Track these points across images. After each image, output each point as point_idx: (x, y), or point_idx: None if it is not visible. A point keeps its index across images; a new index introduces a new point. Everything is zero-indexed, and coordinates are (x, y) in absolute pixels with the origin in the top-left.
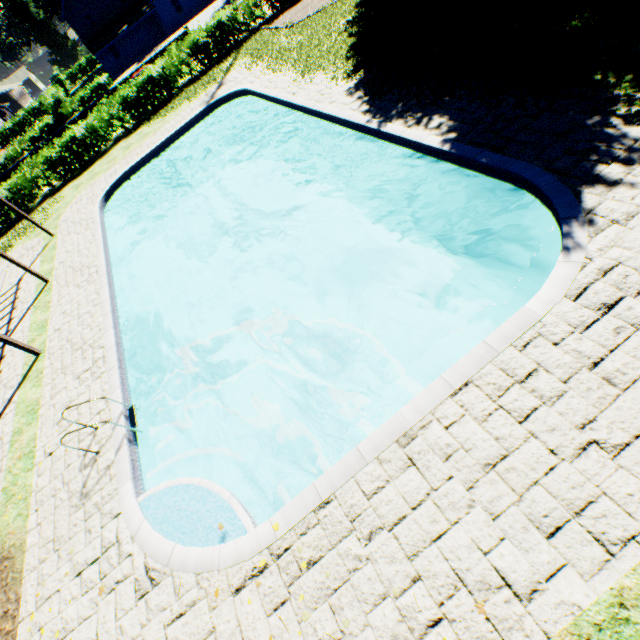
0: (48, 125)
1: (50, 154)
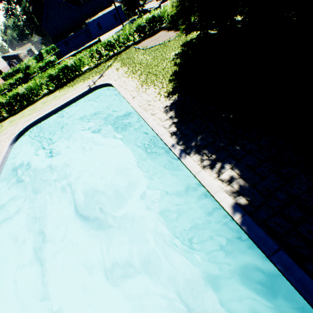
0: (20, 77)
1: (3, 100)
